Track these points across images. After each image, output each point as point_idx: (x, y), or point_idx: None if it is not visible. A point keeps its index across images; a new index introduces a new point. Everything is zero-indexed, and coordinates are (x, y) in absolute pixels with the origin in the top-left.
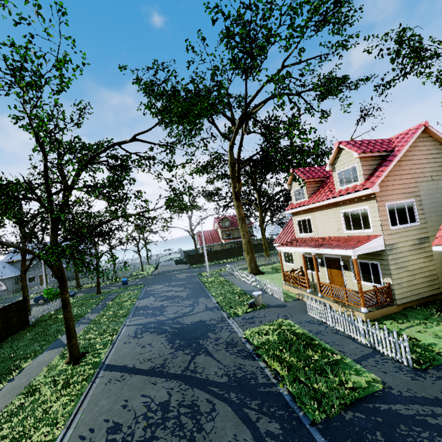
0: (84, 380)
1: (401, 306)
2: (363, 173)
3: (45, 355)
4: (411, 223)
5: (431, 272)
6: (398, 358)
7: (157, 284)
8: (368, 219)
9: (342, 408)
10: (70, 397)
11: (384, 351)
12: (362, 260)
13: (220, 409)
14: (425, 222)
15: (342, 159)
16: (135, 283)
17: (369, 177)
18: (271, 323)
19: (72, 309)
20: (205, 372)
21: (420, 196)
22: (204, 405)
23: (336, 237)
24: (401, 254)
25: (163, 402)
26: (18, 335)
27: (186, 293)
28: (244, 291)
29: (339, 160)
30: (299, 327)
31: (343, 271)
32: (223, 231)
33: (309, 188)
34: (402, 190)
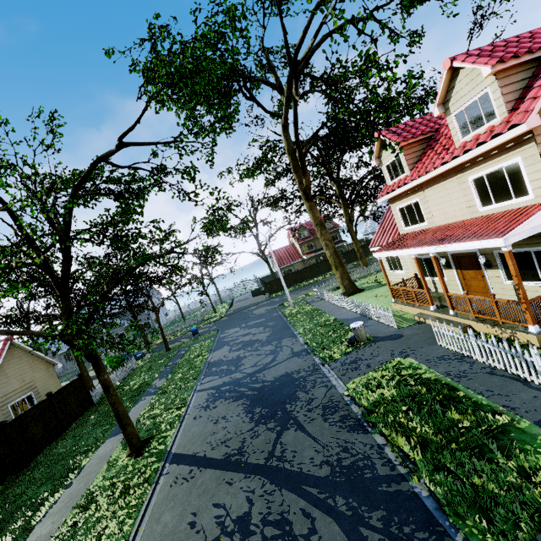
0: (147, 480)
1: None
2: (504, 99)
3: (107, 445)
4: None
5: None
6: None
7: (232, 328)
8: (522, 180)
9: (536, 529)
10: (129, 510)
11: None
12: (517, 248)
13: (323, 528)
14: None
15: (460, 89)
16: (208, 330)
17: (517, 104)
18: (384, 367)
19: (139, 375)
20: (297, 460)
21: None
22: (299, 520)
23: (466, 220)
24: None
25: (241, 517)
26: (82, 419)
27: (266, 335)
28: (340, 321)
29: (455, 92)
30: (427, 368)
31: (484, 270)
32: (302, 244)
33: (410, 154)
34: None
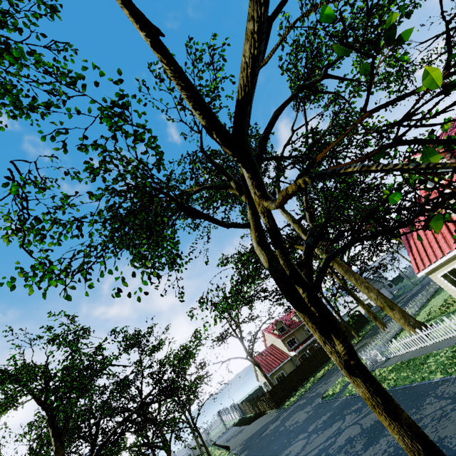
0: None
1: None
2: None
3: None
4: None
5: None
6: None
7: (286, 447)
8: None
9: None
10: None
11: None
12: None
13: None
14: None
15: None
16: None
17: None
18: None
19: None
20: None
21: None
22: None
23: None
24: None
25: None
26: None
27: None
28: None
29: None
30: None
31: None
32: (284, 340)
33: (447, 158)
34: None
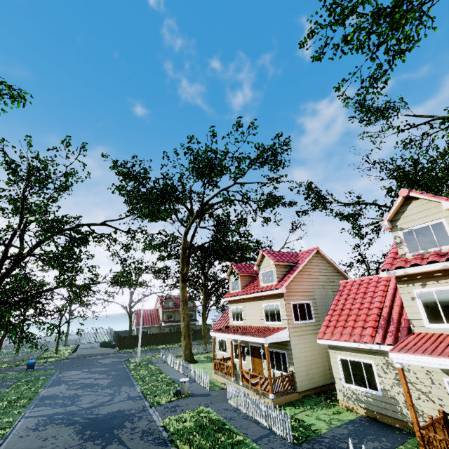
0: None
1: (301, 394)
2: (277, 276)
3: None
4: (309, 320)
5: (324, 363)
6: (285, 436)
7: (73, 370)
8: (280, 313)
9: None
10: None
11: (277, 431)
12: (275, 349)
13: None
14: (319, 320)
15: (264, 263)
16: (44, 367)
17: (281, 280)
18: (192, 411)
19: None
20: None
21: (315, 299)
22: None
23: (259, 326)
24: (302, 345)
25: None
26: None
27: (108, 381)
28: (173, 380)
29: (263, 263)
30: (216, 413)
31: (263, 359)
32: (164, 312)
33: (243, 281)
34: (303, 293)
